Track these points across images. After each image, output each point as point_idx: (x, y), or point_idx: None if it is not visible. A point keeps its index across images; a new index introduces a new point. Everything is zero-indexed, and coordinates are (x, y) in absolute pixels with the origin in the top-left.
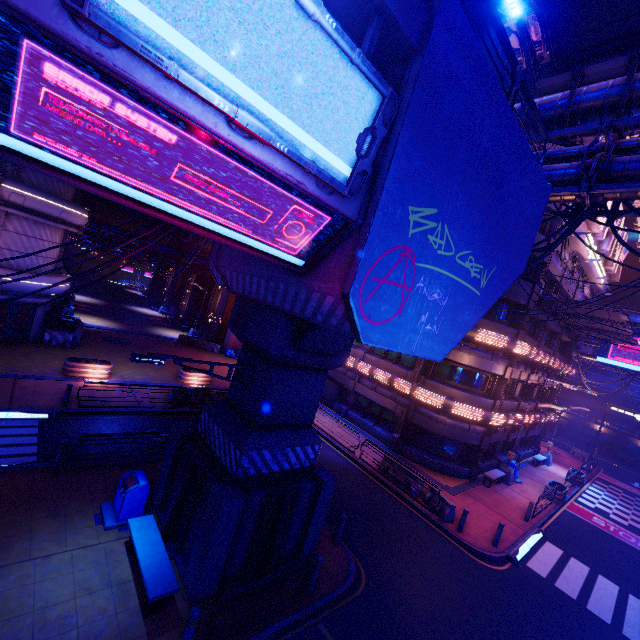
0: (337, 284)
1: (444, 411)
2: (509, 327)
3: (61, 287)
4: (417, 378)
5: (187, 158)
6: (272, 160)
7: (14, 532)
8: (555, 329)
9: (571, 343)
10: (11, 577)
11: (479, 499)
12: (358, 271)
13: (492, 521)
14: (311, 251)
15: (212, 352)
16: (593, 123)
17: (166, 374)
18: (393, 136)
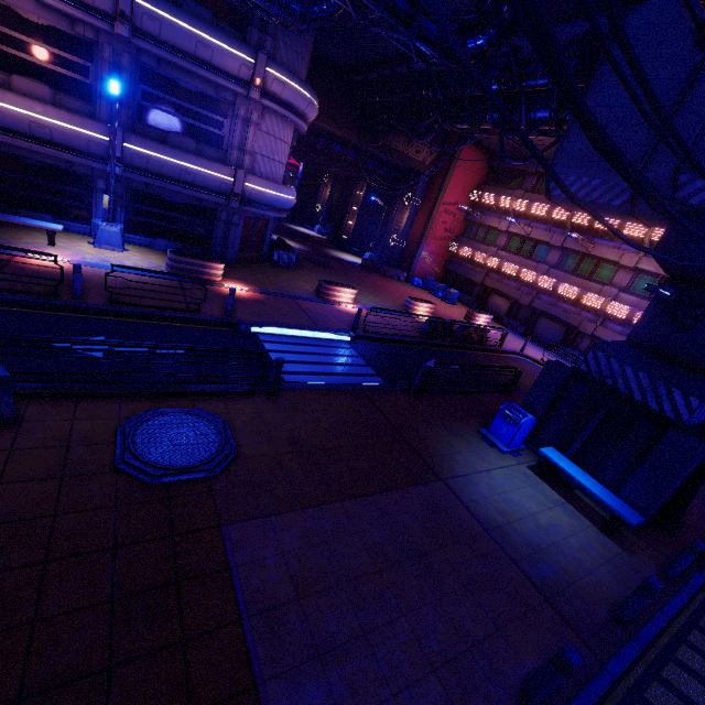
0: None
1: None
2: None
3: (294, 200)
4: None
5: None
6: None
7: (443, 446)
8: None
9: None
10: (482, 485)
11: None
12: None
13: None
14: None
15: (398, 280)
16: None
17: (388, 302)
18: None
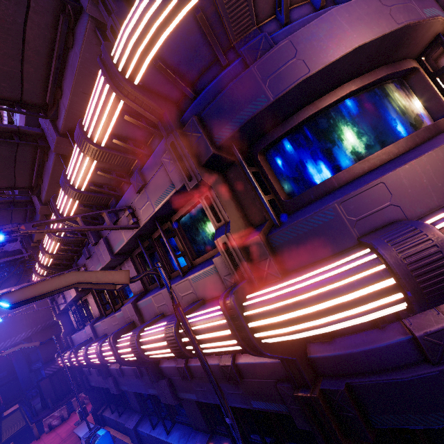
0: None
1: None
2: None
3: None
4: None
5: None
6: None
7: None
8: (53, 173)
9: None
10: None
11: (65, 440)
12: None
13: None
14: None
15: None
16: None
17: None
18: None
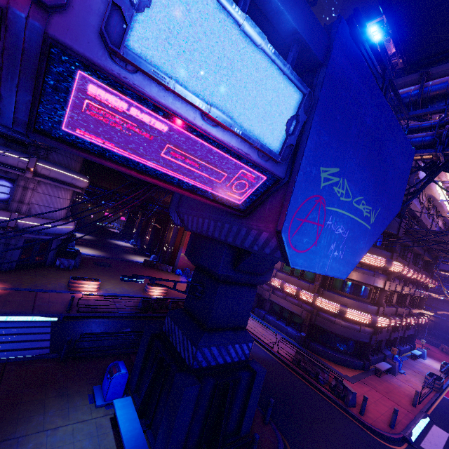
0: (271, 223)
1: (340, 315)
2: (385, 251)
3: (69, 228)
4: (317, 290)
5: (173, 141)
6: (229, 140)
7: (33, 408)
8: (419, 252)
9: (432, 262)
10: (30, 445)
11: (373, 387)
12: (287, 214)
13: (386, 406)
14: (250, 200)
15: (166, 271)
16: (440, 105)
17: (136, 288)
18: (308, 120)
